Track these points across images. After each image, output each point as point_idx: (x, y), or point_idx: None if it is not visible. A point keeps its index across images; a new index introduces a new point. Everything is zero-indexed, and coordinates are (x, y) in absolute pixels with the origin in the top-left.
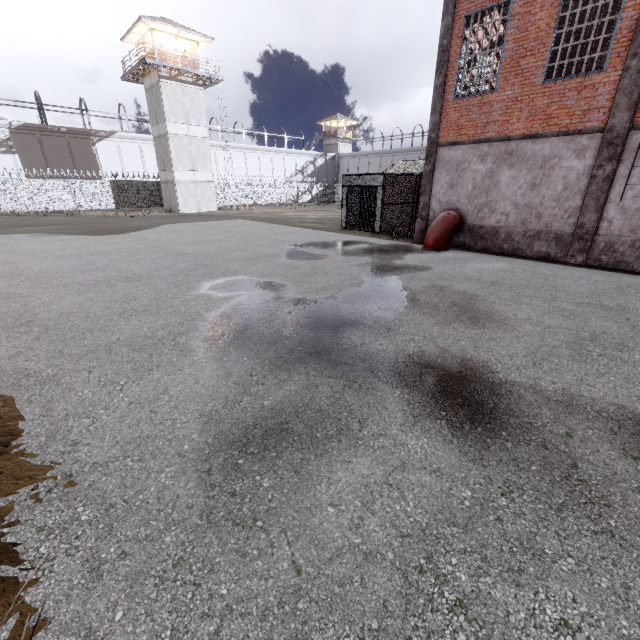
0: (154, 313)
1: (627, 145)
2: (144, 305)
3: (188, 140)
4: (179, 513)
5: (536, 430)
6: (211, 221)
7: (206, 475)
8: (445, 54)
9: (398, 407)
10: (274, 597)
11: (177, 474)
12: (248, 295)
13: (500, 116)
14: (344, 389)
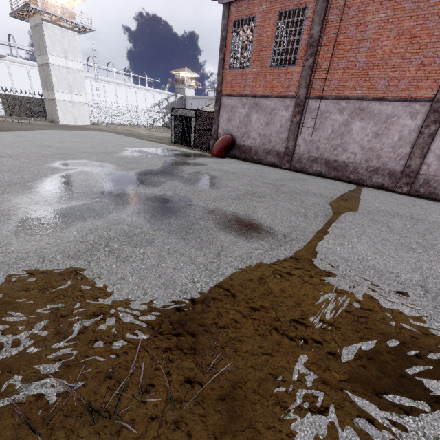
0: (15, 172)
1: (305, 106)
2: (9, 169)
3: (66, 70)
4: (1, 233)
5: (189, 217)
6: (81, 131)
7: (20, 224)
8: (224, 41)
9: (133, 209)
10: (34, 249)
11: (4, 224)
12: (83, 169)
13: (251, 82)
14: (111, 204)
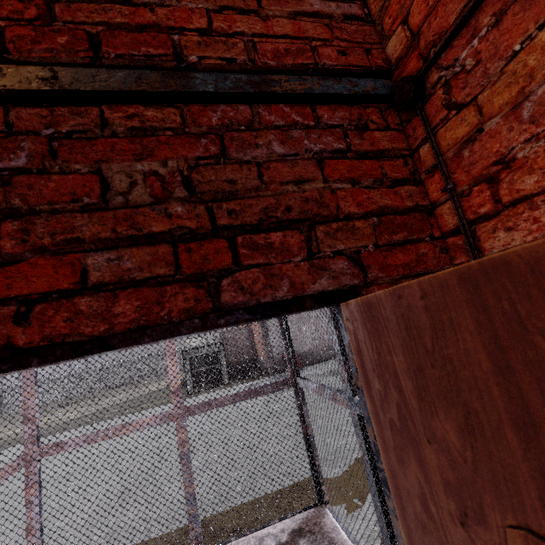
0: None
1: None
2: None
3: None
4: None
5: None
6: None
7: None
8: None
9: None
10: None
11: None
12: None
13: None
14: None
